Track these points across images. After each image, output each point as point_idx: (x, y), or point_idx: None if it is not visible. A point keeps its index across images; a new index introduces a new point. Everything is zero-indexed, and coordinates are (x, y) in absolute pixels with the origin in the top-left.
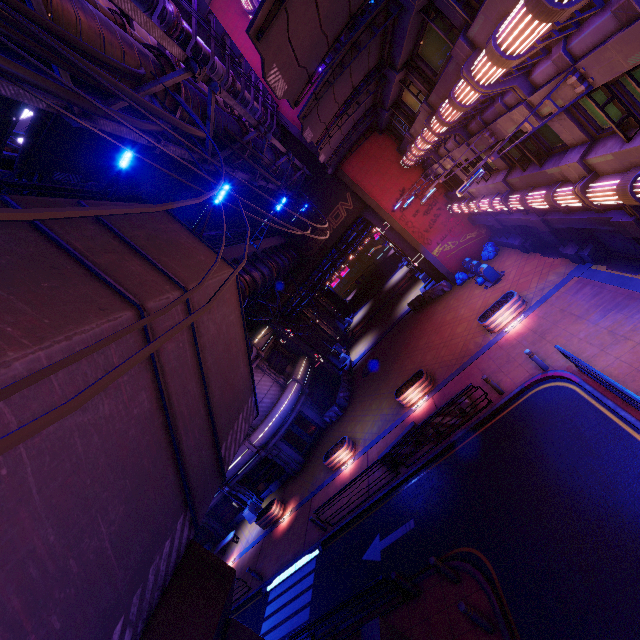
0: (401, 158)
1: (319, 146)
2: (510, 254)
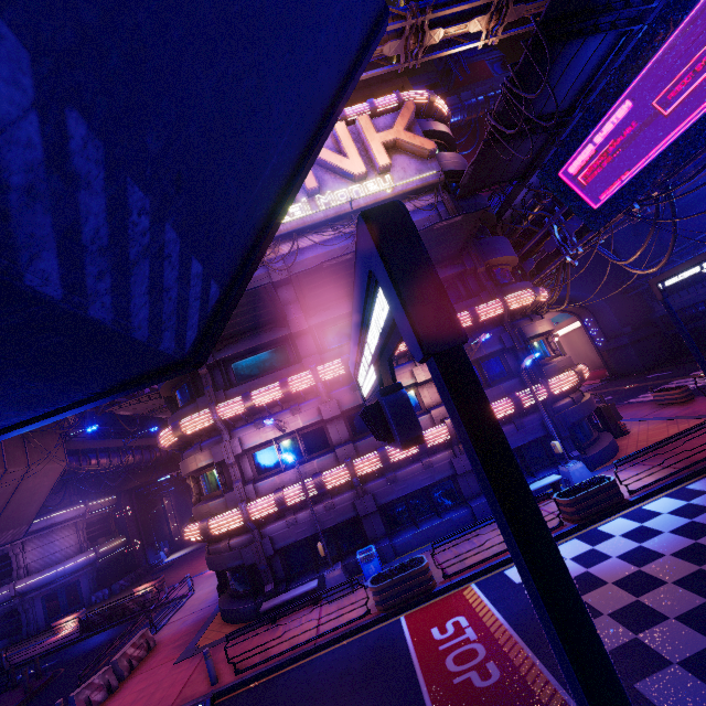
0: None
1: None
2: None
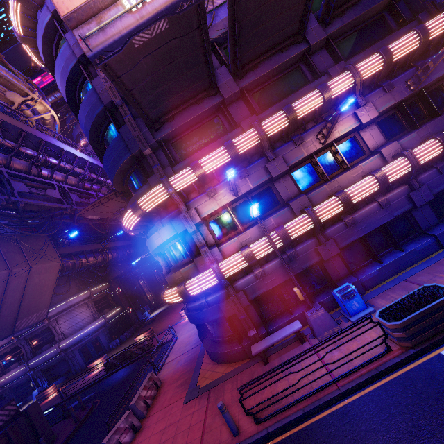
0: None
1: None
2: None
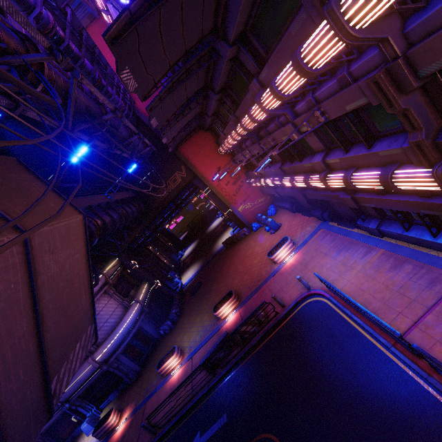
0: (218, 147)
1: (162, 132)
2: (284, 213)
